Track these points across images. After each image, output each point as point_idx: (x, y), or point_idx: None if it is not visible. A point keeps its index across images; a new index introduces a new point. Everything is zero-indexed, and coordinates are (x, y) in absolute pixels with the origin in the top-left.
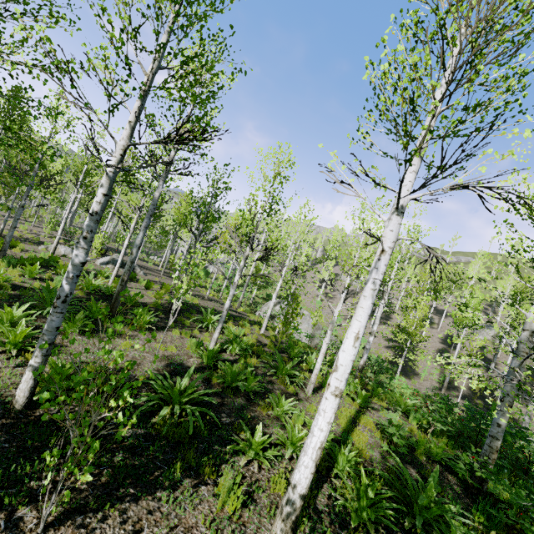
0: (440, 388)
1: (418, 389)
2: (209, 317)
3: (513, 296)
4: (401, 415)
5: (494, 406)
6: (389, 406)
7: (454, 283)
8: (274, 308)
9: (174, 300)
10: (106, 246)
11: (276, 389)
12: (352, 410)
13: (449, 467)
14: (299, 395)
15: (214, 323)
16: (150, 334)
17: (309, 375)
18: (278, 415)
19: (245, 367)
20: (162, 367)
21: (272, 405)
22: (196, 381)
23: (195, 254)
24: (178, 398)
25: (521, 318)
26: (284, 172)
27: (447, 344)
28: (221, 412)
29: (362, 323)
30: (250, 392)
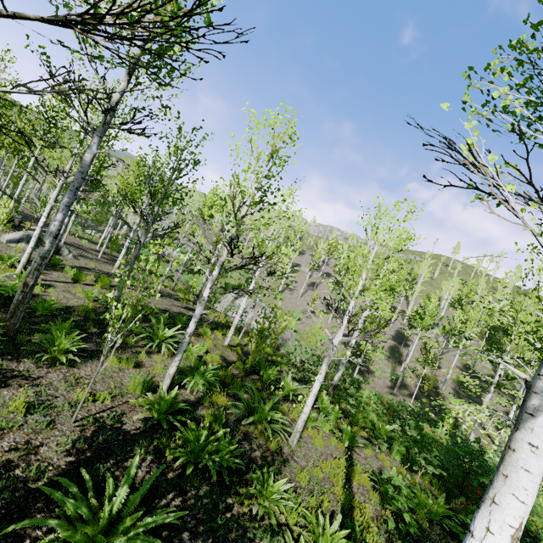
0: (392, 387)
1: (373, 388)
2: (162, 331)
3: (459, 300)
4: (382, 446)
5: (478, 439)
6: (368, 434)
7: (408, 283)
8: (235, 302)
9: (109, 334)
10: (24, 213)
11: (255, 448)
12: (343, 462)
13: (447, 525)
14: (282, 451)
15: (169, 339)
16: (70, 369)
17: (286, 406)
18: (265, 510)
19: (214, 419)
20: (82, 444)
21: (256, 493)
22: (141, 493)
23: (147, 261)
24: (106, 537)
25: (470, 323)
26: (280, 149)
27: (398, 341)
28: (181, 530)
29: (528, 506)
30: (224, 471)
